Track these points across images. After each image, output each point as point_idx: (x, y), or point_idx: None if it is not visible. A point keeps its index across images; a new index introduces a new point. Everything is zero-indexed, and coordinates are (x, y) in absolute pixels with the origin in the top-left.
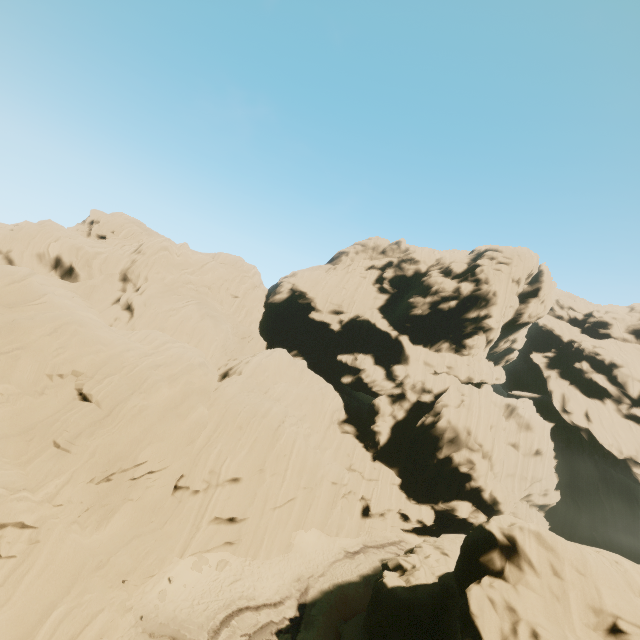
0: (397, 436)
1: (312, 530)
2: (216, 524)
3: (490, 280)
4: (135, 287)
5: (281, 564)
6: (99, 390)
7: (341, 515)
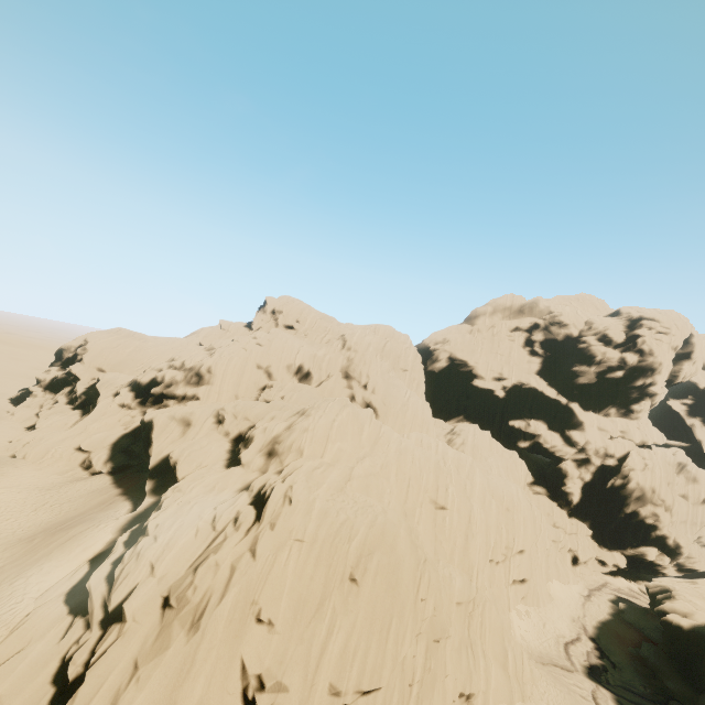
0: (587, 495)
1: (554, 581)
2: (513, 585)
3: (655, 352)
4: (360, 384)
5: (555, 610)
6: (452, 500)
7: (563, 566)
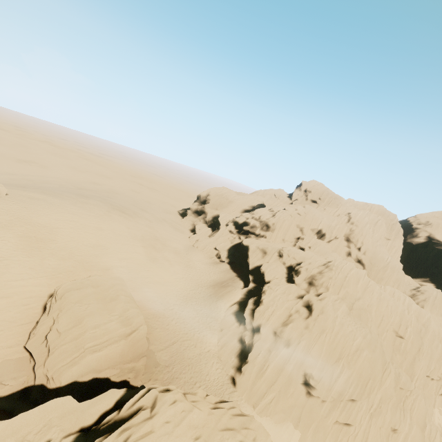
0: None
1: None
2: (441, 396)
3: None
4: (355, 246)
5: None
6: (409, 335)
7: None
